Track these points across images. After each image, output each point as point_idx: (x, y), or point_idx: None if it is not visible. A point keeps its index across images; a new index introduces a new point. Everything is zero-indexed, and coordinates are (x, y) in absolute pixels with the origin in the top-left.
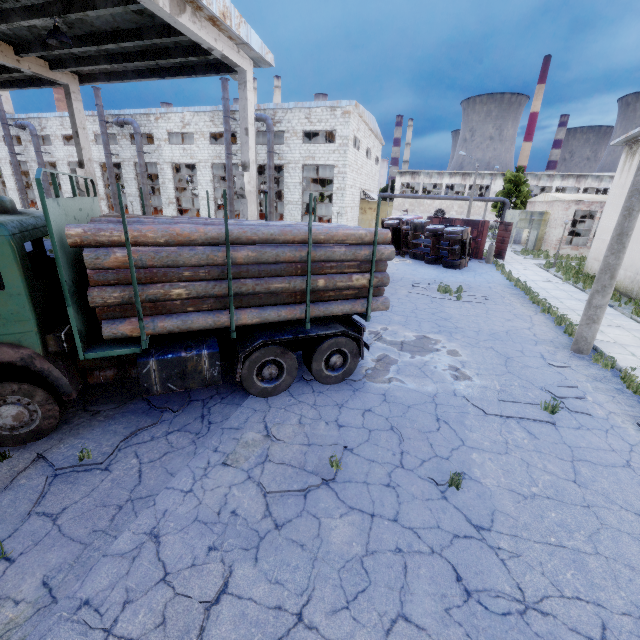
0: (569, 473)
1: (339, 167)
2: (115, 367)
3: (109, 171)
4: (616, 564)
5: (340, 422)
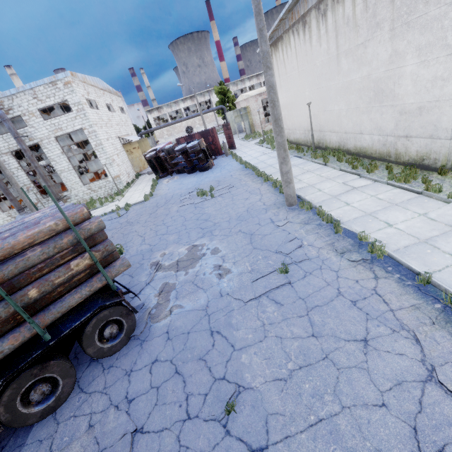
0: (308, 328)
1: (87, 128)
2: None
3: None
4: (356, 410)
5: (130, 396)
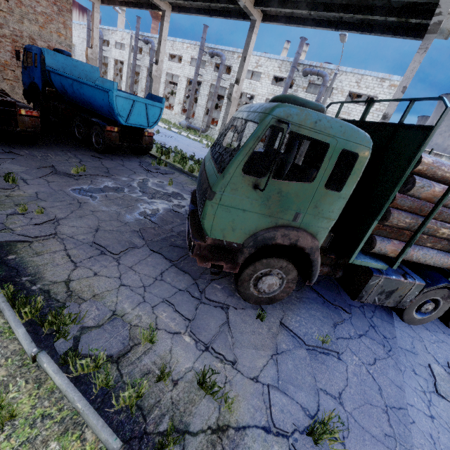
0: None
1: None
2: (329, 265)
3: (193, 86)
4: None
5: None
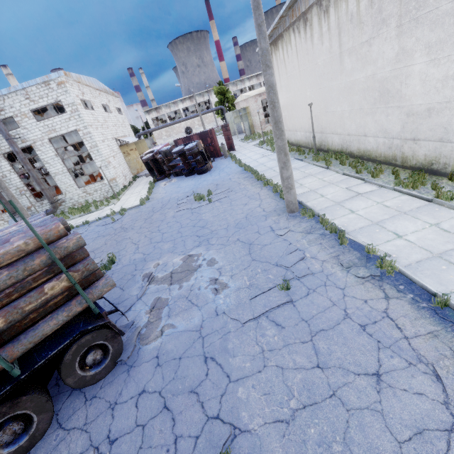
0: (312, 357)
1: (82, 130)
2: None
3: None
4: None
5: (112, 436)
